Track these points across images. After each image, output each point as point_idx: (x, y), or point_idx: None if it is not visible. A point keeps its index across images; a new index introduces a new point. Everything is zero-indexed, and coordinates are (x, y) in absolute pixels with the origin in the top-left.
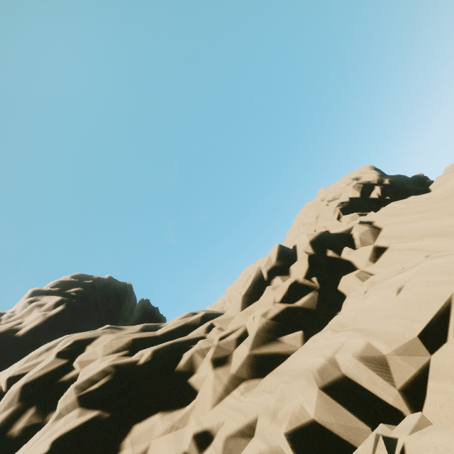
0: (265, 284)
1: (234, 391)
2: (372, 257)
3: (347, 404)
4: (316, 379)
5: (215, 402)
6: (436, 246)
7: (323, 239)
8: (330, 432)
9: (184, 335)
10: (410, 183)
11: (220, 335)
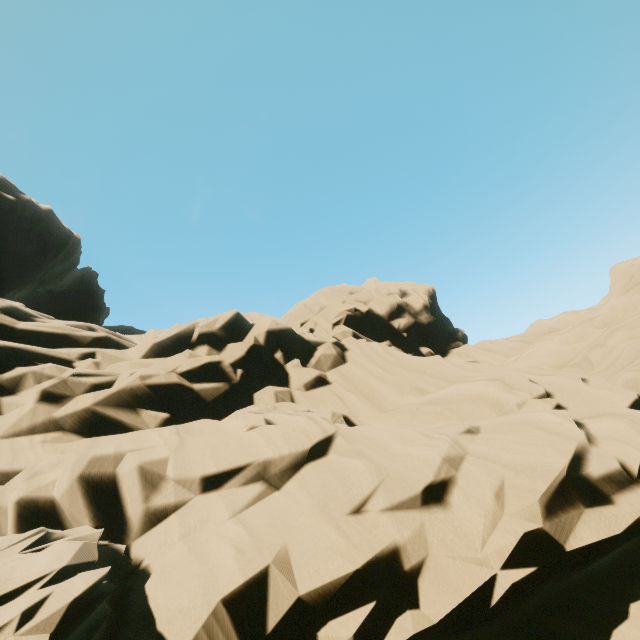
0: (189, 345)
1: (40, 435)
2: (309, 384)
3: (88, 498)
4: (81, 464)
5: (6, 435)
6: (358, 409)
7: (286, 336)
8: (60, 514)
9: (55, 346)
10: (446, 333)
11: (78, 371)
